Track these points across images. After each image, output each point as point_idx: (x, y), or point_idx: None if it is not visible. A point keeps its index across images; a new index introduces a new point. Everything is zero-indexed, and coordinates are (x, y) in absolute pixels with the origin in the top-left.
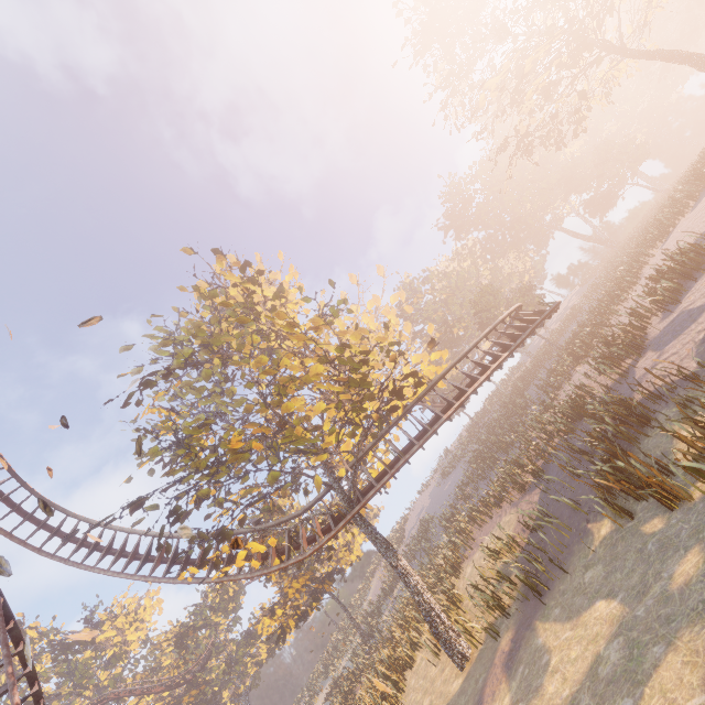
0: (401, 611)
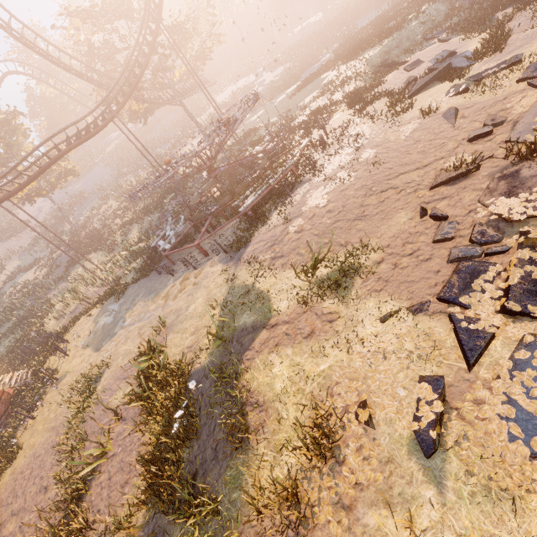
0: (130, 185)
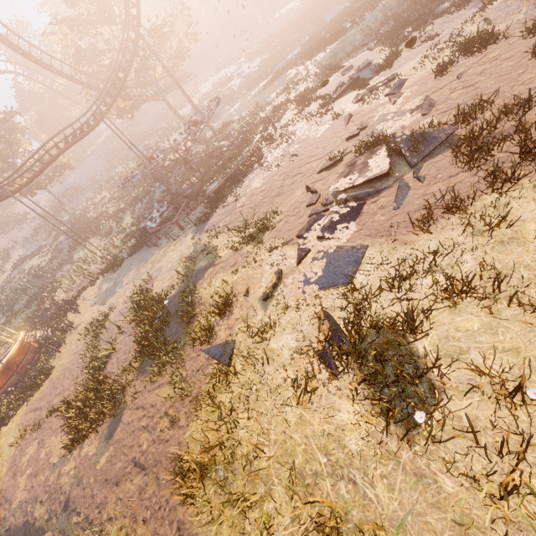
0: (122, 176)
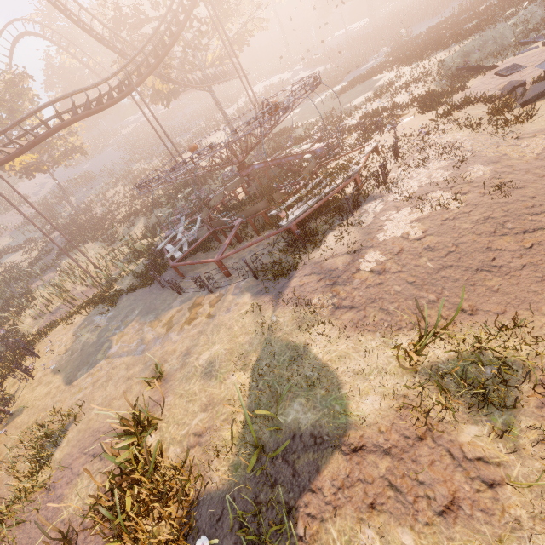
0: (142, 172)
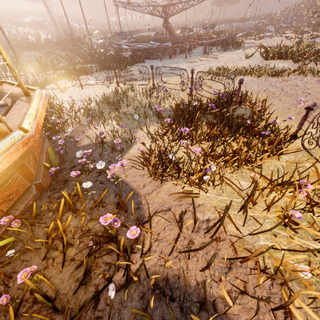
0: None
